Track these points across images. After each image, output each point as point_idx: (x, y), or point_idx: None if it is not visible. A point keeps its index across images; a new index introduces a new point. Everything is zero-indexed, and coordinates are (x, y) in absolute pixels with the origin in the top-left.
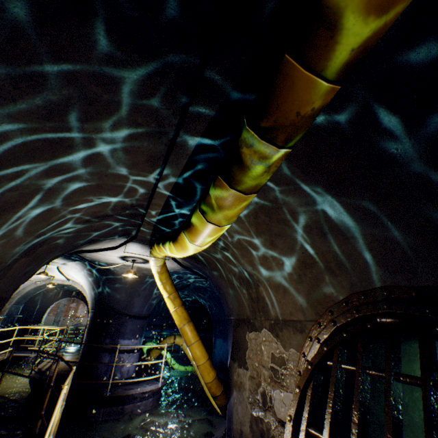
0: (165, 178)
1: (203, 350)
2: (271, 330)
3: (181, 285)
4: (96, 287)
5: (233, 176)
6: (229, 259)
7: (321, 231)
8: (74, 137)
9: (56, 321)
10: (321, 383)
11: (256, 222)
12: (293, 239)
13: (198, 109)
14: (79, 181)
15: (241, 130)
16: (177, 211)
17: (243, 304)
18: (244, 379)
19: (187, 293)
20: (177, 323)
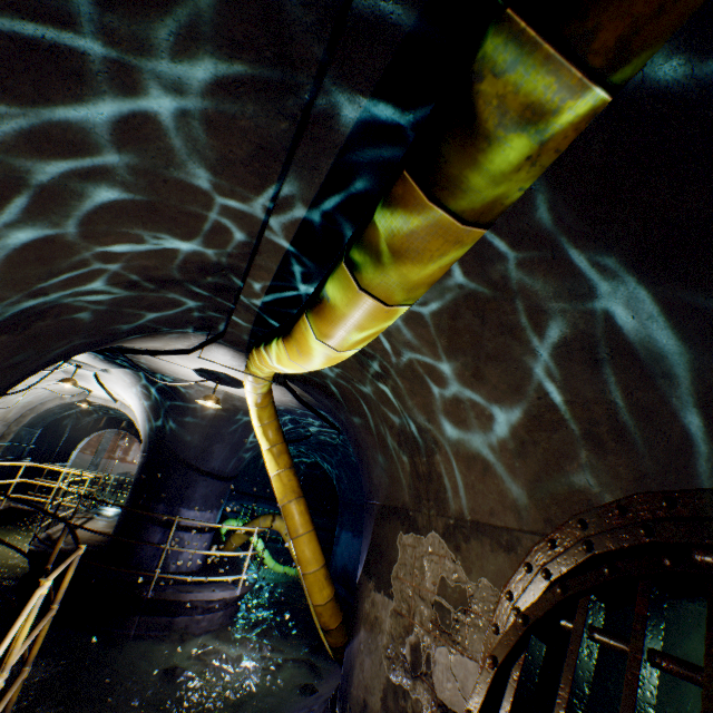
0: (285, 205)
1: (317, 549)
2: (446, 536)
3: (294, 434)
4: (153, 416)
5: (441, 168)
6: (386, 396)
7: (593, 356)
8: (83, 49)
9: (94, 464)
10: (541, 659)
11: (451, 328)
12: (523, 368)
13: (376, 2)
14: (108, 183)
15: (487, 31)
16: (302, 287)
17: (399, 481)
18: (383, 613)
19: (303, 451)
20: (278, 496)
